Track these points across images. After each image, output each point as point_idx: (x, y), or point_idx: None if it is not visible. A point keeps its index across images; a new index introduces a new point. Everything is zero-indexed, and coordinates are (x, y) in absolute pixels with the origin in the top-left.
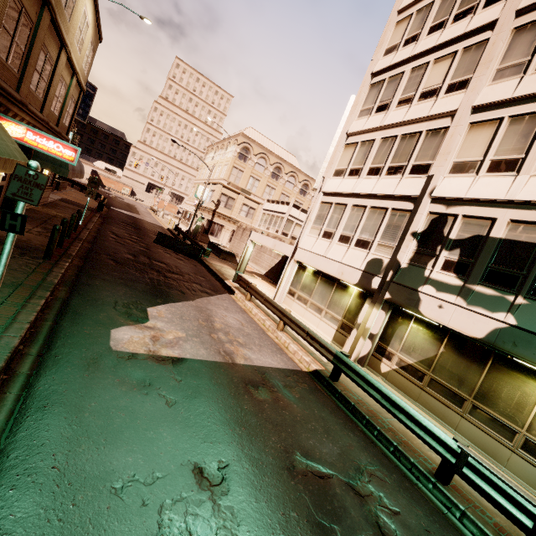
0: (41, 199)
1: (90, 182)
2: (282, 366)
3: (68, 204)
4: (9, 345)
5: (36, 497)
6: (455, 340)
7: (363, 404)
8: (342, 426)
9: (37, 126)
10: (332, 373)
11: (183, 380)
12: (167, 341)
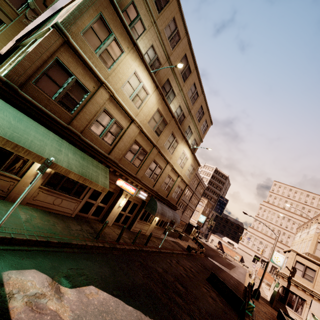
0: (154, 233)
1: (170, 223)
2: None
3: (173, 243)
4: None
5: None
6: None
7: None
8: None
9: (148, 191)
10: None
11: None
12: (42, 305)
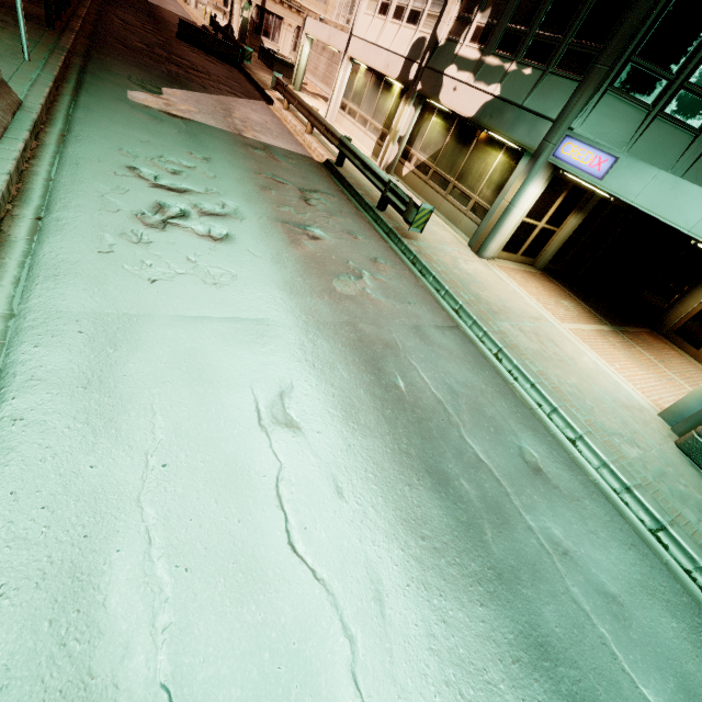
0: None
1: None
2: (292, 150)
3: None
4: (51, 74)
5: (96, 129)
6: (459, 127)
7: (355, 180)
8: (321, 181)
9: None
10: (337, 158)
11: (189, 128)
12: (179, 109)
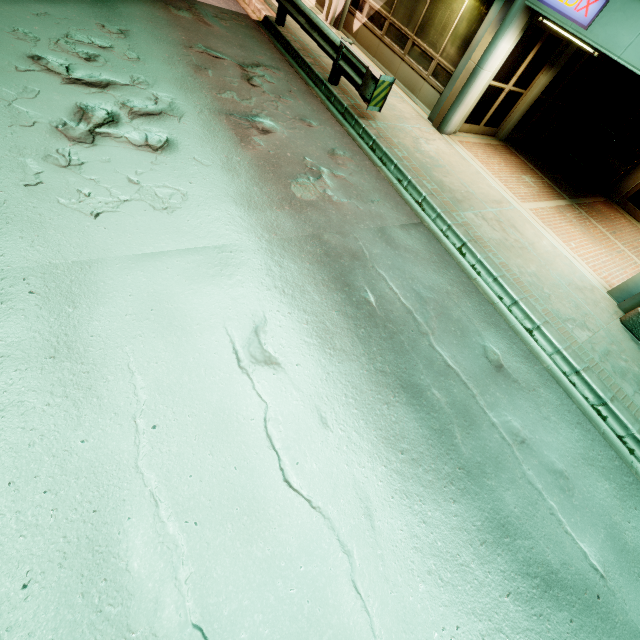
0: None
1: None
2: (222, 7)
3: None
4: None
5: None
6: None
7: (301, 44)
8: (263, 49)
9: None
10: (277, 14)
11: None
12: None
